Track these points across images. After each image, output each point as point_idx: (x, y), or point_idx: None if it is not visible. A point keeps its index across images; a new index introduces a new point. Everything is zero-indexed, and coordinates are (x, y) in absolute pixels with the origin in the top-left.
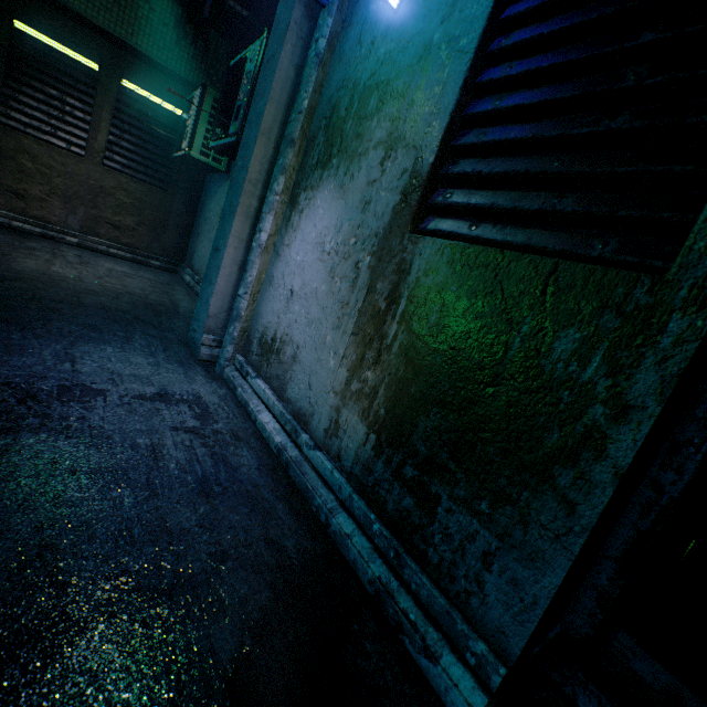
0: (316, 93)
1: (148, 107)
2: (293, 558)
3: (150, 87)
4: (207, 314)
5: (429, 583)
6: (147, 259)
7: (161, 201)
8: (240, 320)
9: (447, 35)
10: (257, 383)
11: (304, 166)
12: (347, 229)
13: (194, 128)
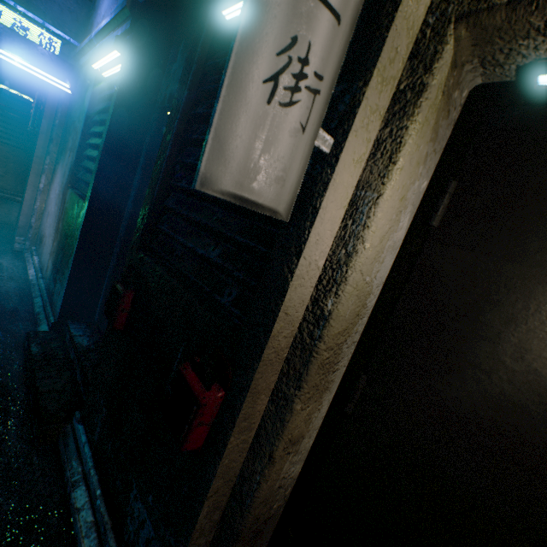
0: (63, 117)
1: (9, 96)
2: (7, 309)
3: (9, 84)
4: (18, 226)
5: (49, 308)
6: (14, 196)
7: (23, 158)
8: (32, 228)
9: (83, 111)
10: (34, 258)
11: (59, 152)
12: (61, 184)
13: (35, 115)
